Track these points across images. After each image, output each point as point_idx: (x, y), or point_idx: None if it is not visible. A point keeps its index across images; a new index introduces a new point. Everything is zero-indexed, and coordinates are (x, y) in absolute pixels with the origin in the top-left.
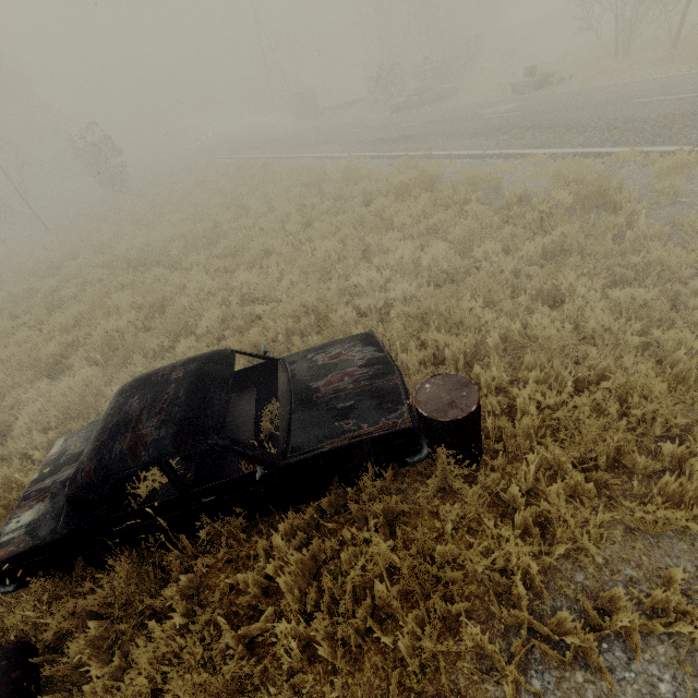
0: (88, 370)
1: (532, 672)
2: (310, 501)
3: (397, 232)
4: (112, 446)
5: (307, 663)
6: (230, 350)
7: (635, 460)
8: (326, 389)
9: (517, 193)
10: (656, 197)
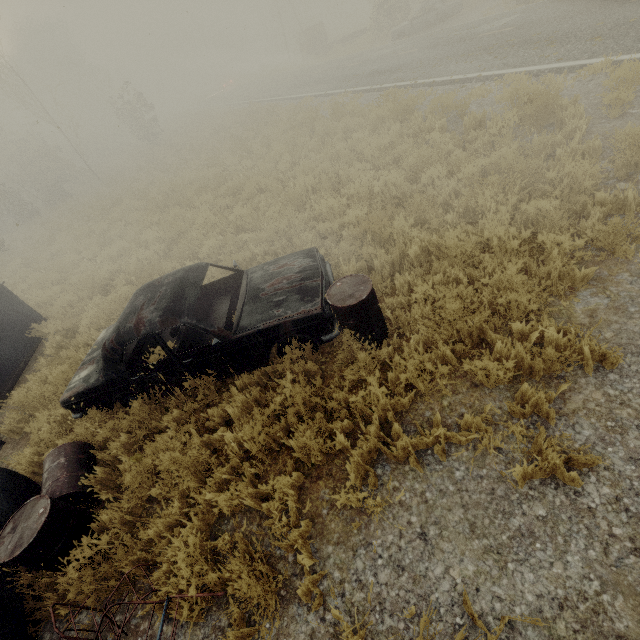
0: (126, 287)
1: (379, 465)
2: (259, 367)
3: (367, 164)
4: (125, 325)
5: (245, 460)
6: (205, 263)
7: (492, 337)
8: (269, 289)
9: (476, 118)
10: (604, 111)
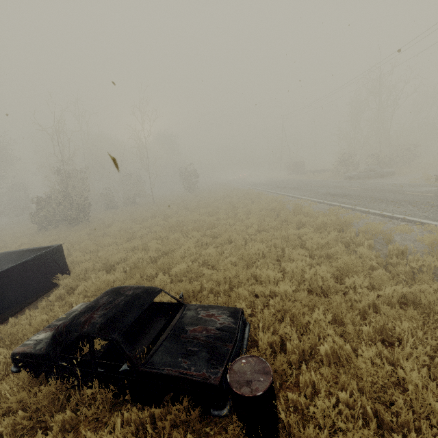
0: (119, 274)
1: None
2: (151, 405)
3: (306, 251)
4: (80, 317)
5: None
6: (159, 289)
7: None
8: (190, 334)
9: (399, 248)
10: None
